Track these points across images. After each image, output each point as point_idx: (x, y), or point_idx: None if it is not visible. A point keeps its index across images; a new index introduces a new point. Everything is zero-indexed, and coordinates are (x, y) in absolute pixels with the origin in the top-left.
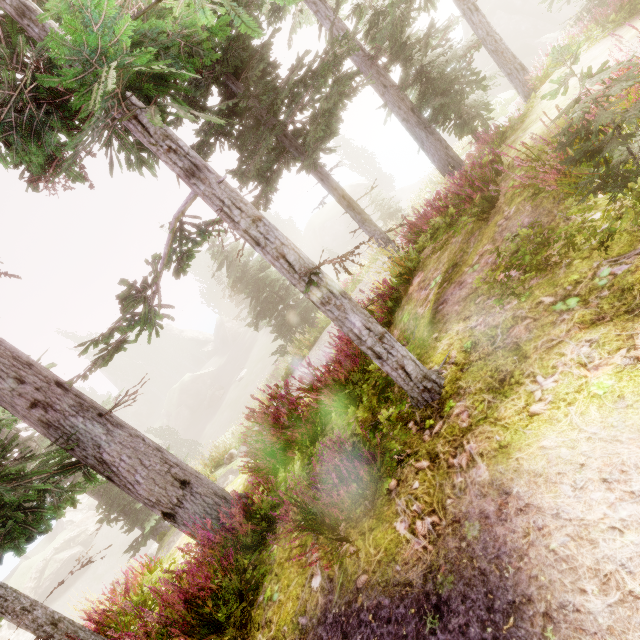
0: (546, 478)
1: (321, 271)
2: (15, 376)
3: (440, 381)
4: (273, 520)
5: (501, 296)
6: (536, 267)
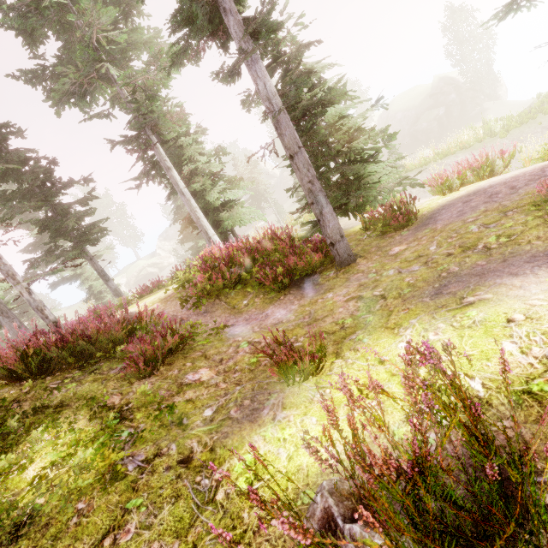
0: None
1: None
2: None
3: None
4: None
5: None
6: None
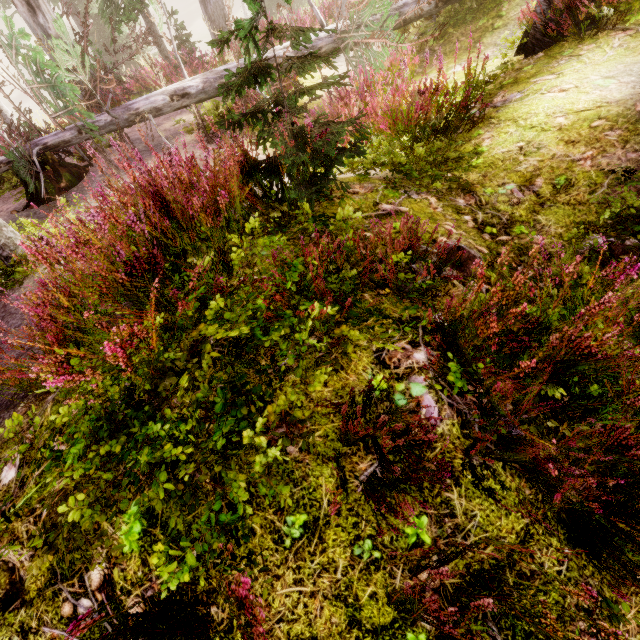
0: None
1: None
2: None
3: None
4: None
5: None
6: None
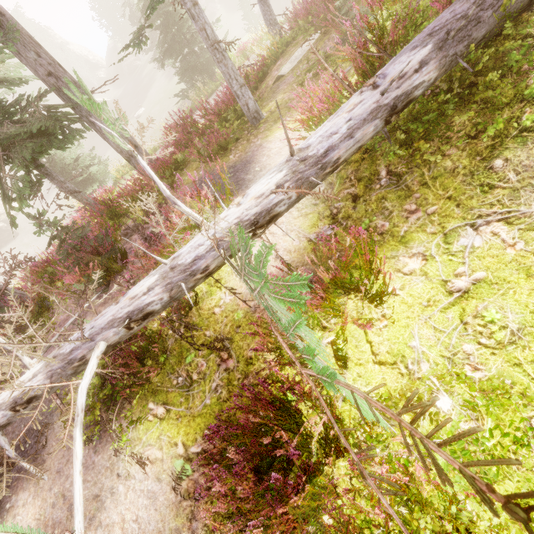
0: (271, 141)
1: (220, 44)
2: (34, 51)
3: (261, 116)
4: (183, 164)
5: (297, 84)
6: (314, 74)
